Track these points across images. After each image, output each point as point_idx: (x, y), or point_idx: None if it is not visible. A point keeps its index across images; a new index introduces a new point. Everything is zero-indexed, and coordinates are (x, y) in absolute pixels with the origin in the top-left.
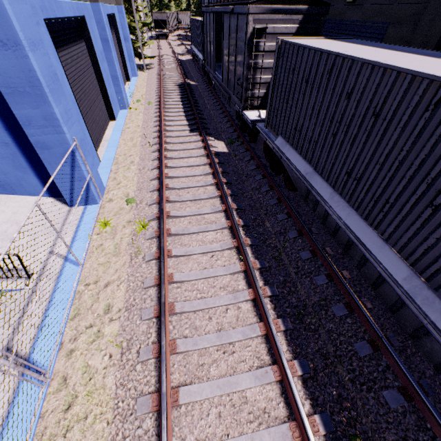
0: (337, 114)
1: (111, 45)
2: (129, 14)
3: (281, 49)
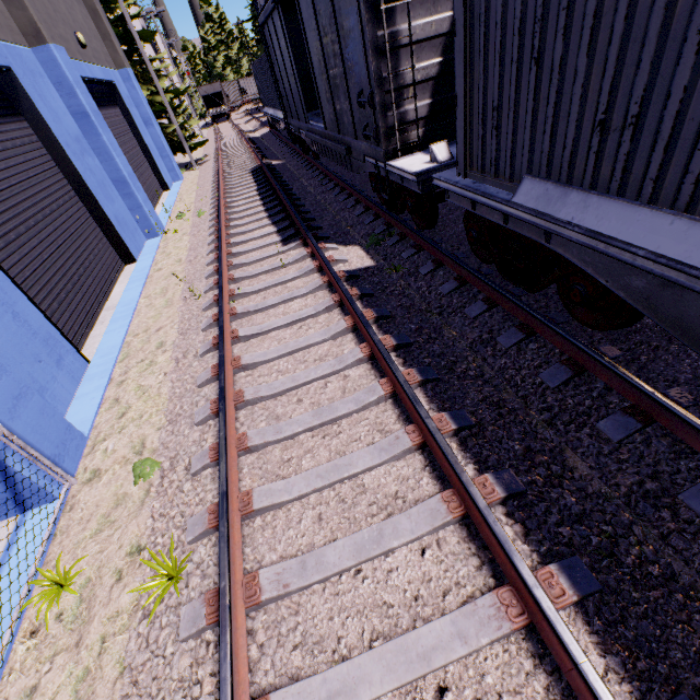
0: None
1: (97, 121)
2: (147, 84)
3: None
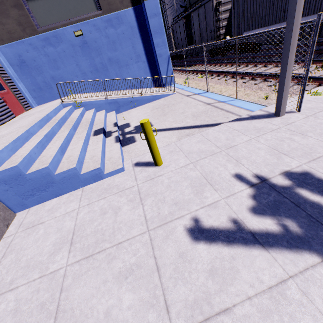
0: None
1: None
2: None
3: (235, 0)
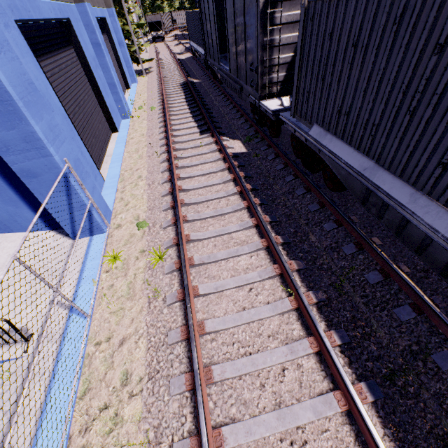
0: (415, 80)
1: (104, 49)
2: (121, 17)
3: (309, 12)
